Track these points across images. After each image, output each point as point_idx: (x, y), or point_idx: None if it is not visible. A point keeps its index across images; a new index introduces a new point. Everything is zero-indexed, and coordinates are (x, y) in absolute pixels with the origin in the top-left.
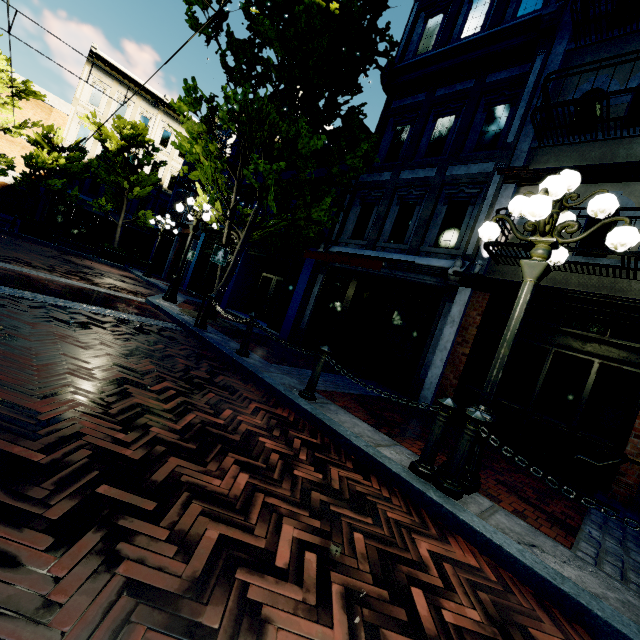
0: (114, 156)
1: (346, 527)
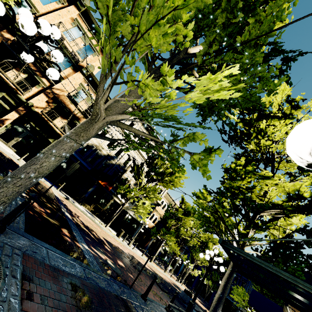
0: None
1: None
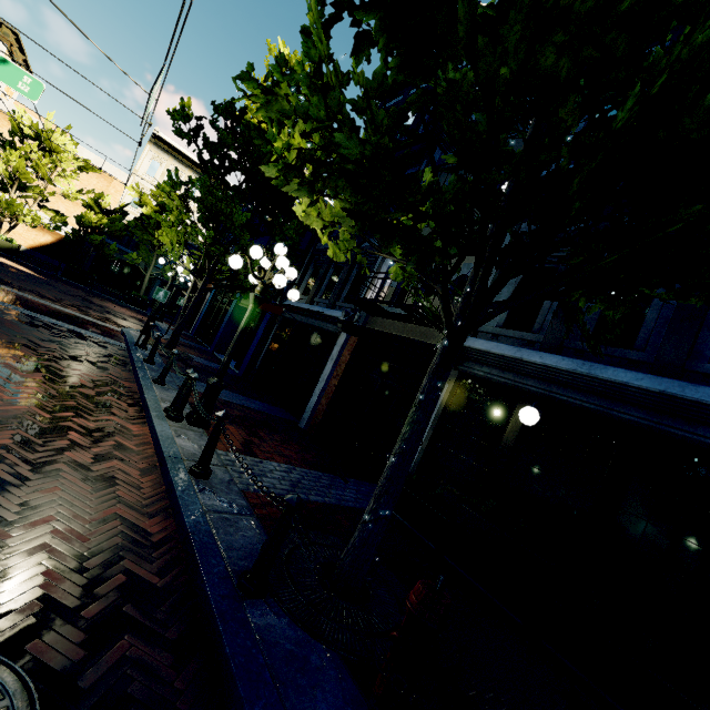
0: (148, 219)
1: (72, 400)
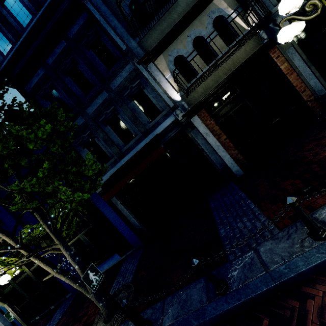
0: None
1: None
